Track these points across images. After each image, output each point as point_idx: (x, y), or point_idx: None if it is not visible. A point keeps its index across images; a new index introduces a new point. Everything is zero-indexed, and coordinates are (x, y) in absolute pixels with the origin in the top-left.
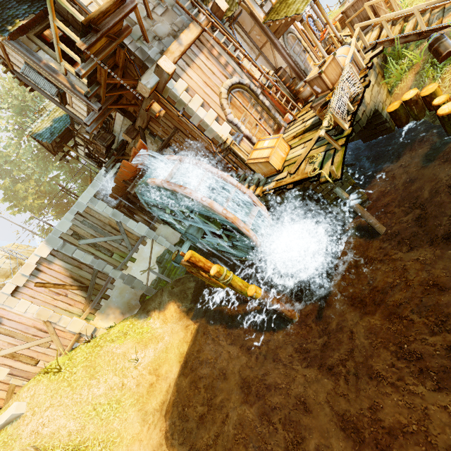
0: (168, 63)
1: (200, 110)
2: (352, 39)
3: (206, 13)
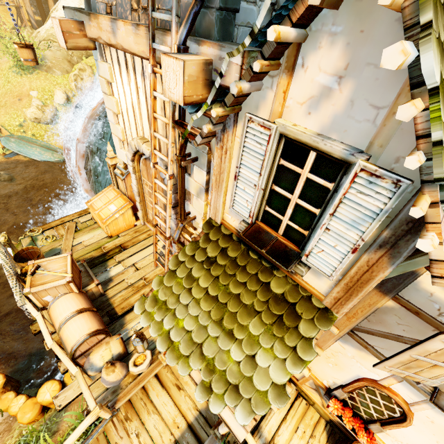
0: (60, 33)
1: (110, 112)
2: (71, 366)
3: (173, 48)
